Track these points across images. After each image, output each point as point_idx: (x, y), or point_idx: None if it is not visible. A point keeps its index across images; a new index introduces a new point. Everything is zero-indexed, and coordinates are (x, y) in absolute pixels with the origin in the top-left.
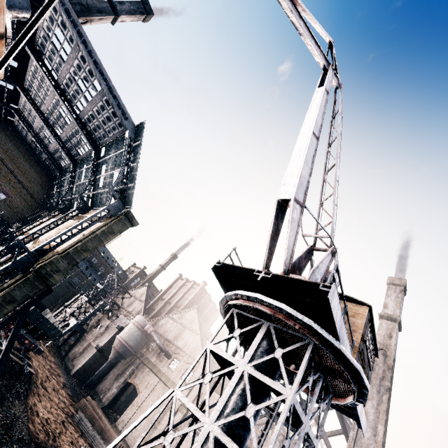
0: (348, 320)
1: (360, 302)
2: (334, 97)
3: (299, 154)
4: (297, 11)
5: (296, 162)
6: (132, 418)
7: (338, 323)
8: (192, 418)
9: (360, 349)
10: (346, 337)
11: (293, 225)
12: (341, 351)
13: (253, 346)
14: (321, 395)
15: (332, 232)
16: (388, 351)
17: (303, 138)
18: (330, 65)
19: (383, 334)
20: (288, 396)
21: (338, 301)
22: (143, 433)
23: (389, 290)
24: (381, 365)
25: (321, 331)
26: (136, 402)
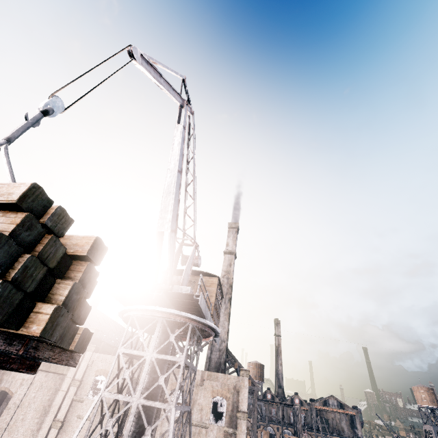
0: (208, 297)
1: (213, 275)
2: (188, 121)
3: (170, 191)
4: (158, 72)
5: (168, 199)
6: (13, 419)
7: (204, 309)
8: (116, 400)
9: (215, 305)
10: (208, 310)
11: (171, 249)
12: (206, 323)
13: (155, 338)
14: (197, 344)
15: (194, 232)
16: (230, 275)
17: (171, 176)
18: (185, 102)
19: (226, 265)
20: (182, 361)
21: (203, 299)
22: (86, 433)
23: (229, 233)
24: (226, 285)
25: (196, 318)
26: (13, 404)
